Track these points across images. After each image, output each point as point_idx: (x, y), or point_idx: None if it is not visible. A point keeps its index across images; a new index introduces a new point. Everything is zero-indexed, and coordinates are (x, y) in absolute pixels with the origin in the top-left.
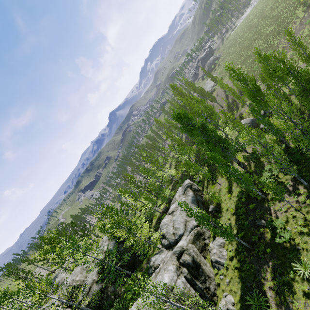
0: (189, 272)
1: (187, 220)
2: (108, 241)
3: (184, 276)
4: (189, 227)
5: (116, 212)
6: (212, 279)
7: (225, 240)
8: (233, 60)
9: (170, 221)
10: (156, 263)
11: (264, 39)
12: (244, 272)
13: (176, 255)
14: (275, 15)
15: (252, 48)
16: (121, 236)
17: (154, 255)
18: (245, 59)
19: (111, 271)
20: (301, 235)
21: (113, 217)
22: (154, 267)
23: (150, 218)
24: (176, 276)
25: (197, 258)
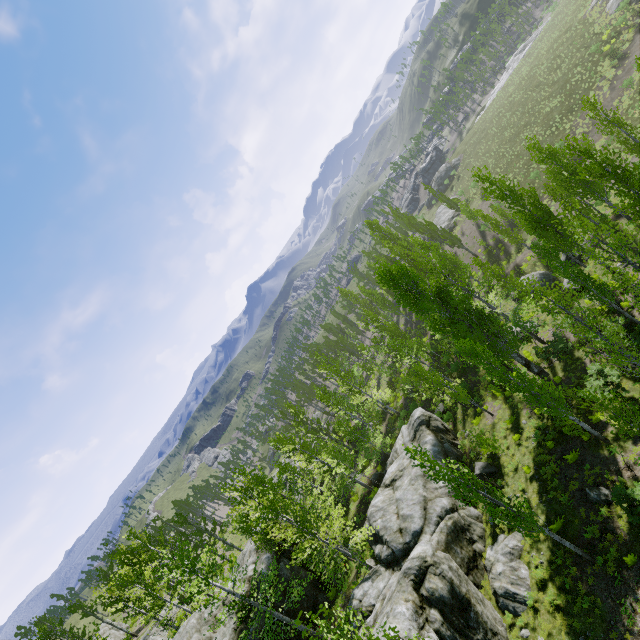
0: (446, 620)
1: (427, 498)
2: (256, 554)
3: (435, 629)
4: (433, 513)
5: (272, 487)
6: (503, 639)
7: (521, 542)
8: (487, 166)
9: (389, 502)
10: (366, 603)
11: (543, 123)
12: (579, 619)
13: (410, 579)
14: (559, 80)
15: (521, 141)
16: (284, 541)
17: (359, 584)
18: (511, 163)
19: (266, 625)
20: None
21: (266, 495)
22: (363, 613)
23: (344, 499)
24: (415, 630)
25: (462, 586)
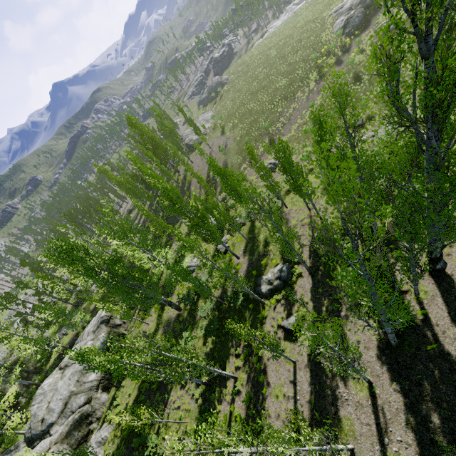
0: None
1: (74, 392)
2: None
3: None
4: (69, 408)
5: None
6: None
7: (109, 434)
8: (234, 104)
9: (52, 387)
10: None
11: (271, 95)
12: None
13: None
14: (292, 64)
15: (257, 100)
16: None
17: (3, 455)
18: (245, 115)
19: None
20: (172, 453)
21: None
22: None
23: (52, 347)
24: None
25: None
